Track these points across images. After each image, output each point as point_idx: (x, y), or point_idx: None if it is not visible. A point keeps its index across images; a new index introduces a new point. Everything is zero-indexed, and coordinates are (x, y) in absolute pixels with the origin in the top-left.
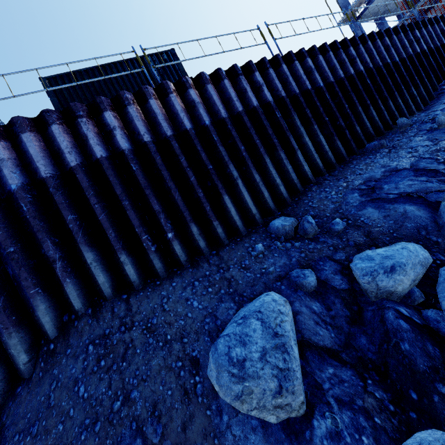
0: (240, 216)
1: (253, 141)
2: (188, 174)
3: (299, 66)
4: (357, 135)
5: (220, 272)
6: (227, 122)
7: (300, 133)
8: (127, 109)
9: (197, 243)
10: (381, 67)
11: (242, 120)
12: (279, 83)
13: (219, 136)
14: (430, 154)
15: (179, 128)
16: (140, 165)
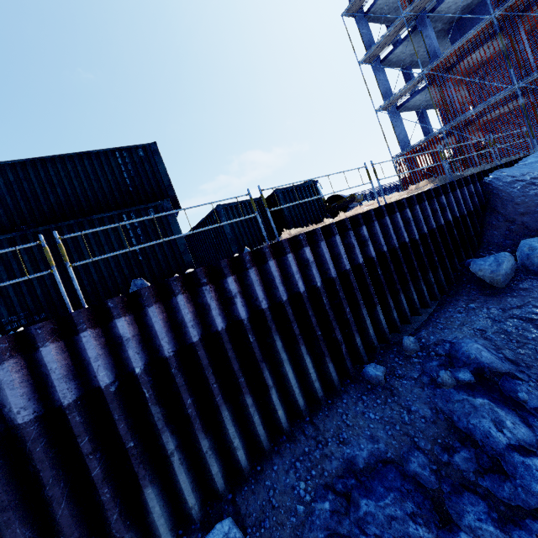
0: (168, 512)
1: (208, 385)
2: (88, 465)
3: (292, 261)
4: (356, 348)
5: None
6: (170, 364)
7: (279, 360)
8: None
9: None
10: (397, 249)
11: (196, 354)
12: (260, 290)
13: (155, 385)
14: (425, 443)
15: (90, 382)
16: (4, 465)
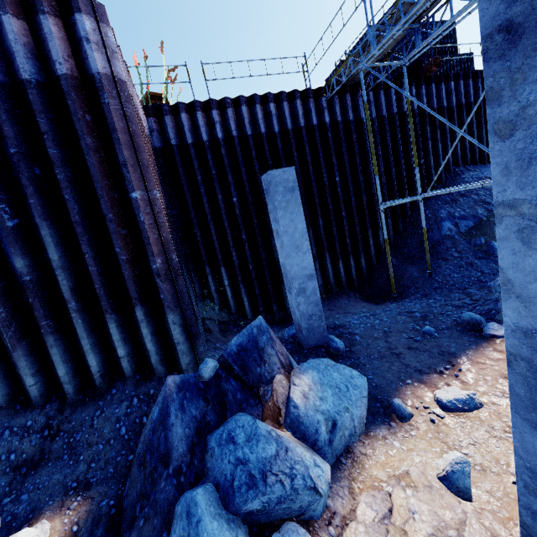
0: None
1: None
2: None
3: None
4: None
5: None
6: None
7: None
8: None
9: None
10: None
11: None
12: None
13: None
14: None
15: None
16: None
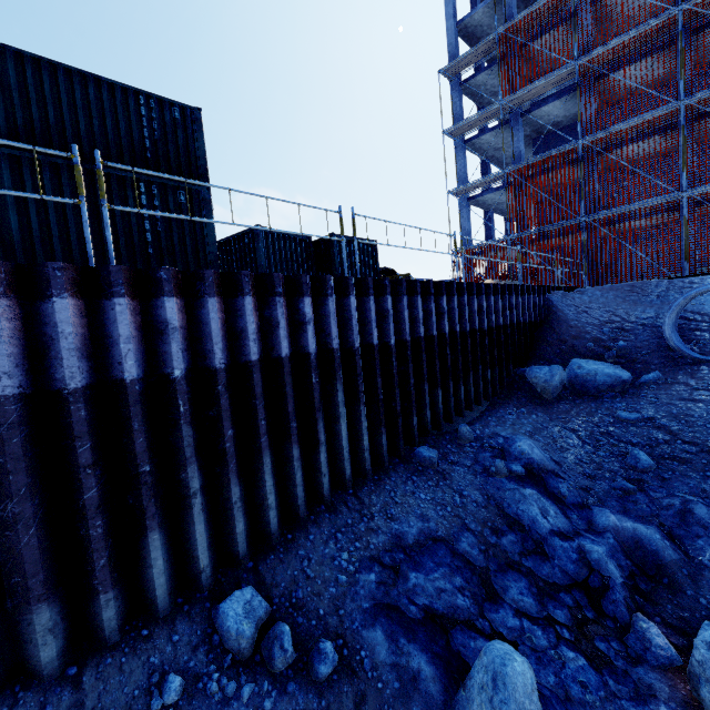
0: (171, 571)
1: (255, 420)
2: (83, 482)
3: (373, 305)
4: (411, 427)
5: None
6: (219, 378)
7: (336, 414)
8: None
9: (35, 650)
10: (467, 333)
11: (250, 377)
12: (335, 325)
13: (193, 401)
14: (476, 525)
15: (109, 370)
16: None
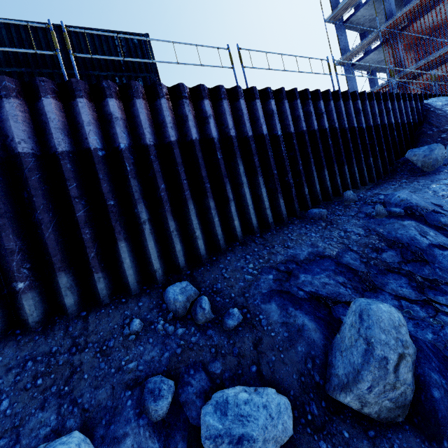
0: (136, 269)
1: (179, 180)
2: (74, 206)
3: (259, 106)
4: (304, 196)
5: (71, 351)
6: (150, 151)
7: (240, 182)
8: (3, 102)
9: (62, 298)
10: (346, 129)
11: (172, 152)
12: (230, 120)
13: (136, 165)
14: (358, 247)
15: (81, 144)
16: (3, 183)
